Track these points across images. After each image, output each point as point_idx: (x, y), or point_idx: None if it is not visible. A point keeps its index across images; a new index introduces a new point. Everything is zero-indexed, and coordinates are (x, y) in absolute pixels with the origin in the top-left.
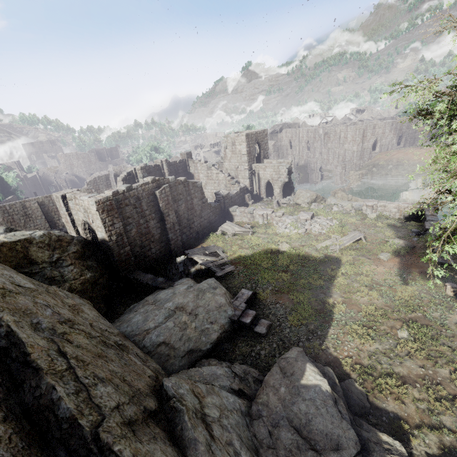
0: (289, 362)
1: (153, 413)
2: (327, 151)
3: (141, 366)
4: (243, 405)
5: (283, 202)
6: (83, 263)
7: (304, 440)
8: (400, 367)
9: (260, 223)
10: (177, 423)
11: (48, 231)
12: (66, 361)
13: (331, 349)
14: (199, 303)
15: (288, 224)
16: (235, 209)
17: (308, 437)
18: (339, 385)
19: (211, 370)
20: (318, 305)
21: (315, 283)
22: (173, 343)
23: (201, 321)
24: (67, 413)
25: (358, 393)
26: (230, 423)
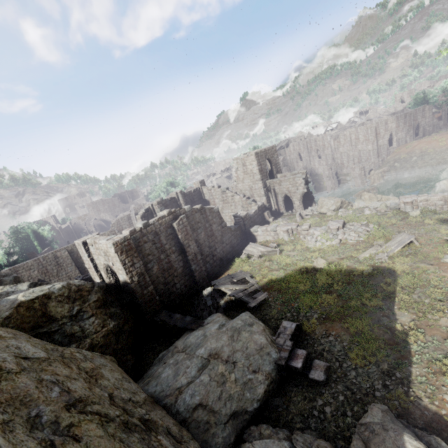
0: (374, 431)
1: None
2: (340, 156)
3: None
4: None
5: (305, 214)
6: (106, 312)
7: None
8: None
9: (286, 240)
10: None
11: (68, 282)
12: None
13: (424, 400)
14: (235, 347)
15: (317, 237)
16: (257, 229)
17: None
18: None
19: (266, 447)
20: (384, 334)
21: (371, 304)
22: (211, 404)
23: (241, 371)
24: None
25: None
26: None
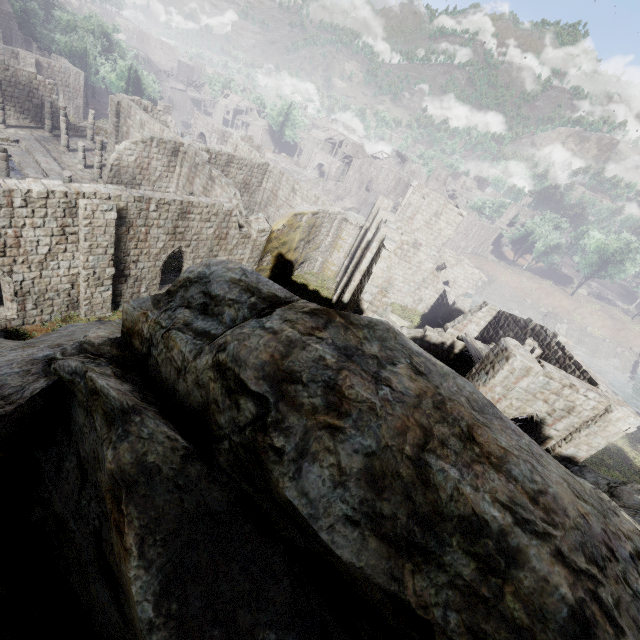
0: None
1: None
2: None
3: None
4: None
5: None
6: None
7: None
8: None
9: None
10: None
11: None
12: None
13: None
14: None
15: None
16: None
17: None
18: None
19: None
20: None
21: None
22: None
23: None
24: None
25: None
26: None
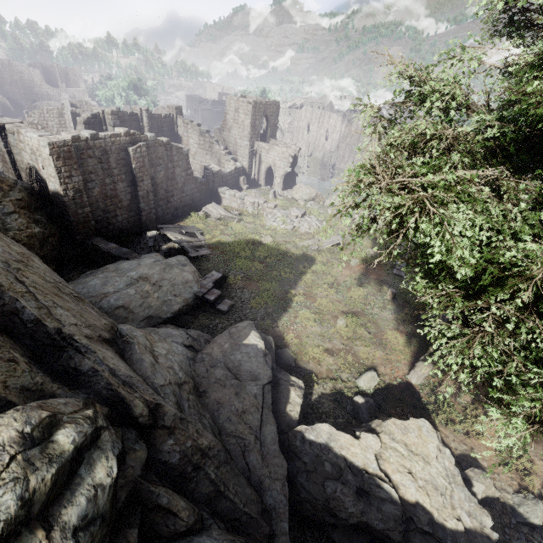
0: (238, 329)
1: (107, 341)
2: (344, 147)
3: (97, 316)
4: (190, 354)
5: (281, 194)
6: (30, 215)
7: (232, 374)
8: (328, 343)
9: (250, 212)
10: (128, 350)
11: None
12: (25, 287)
13: (280, 328)
14: (165, 276)
15: (277, 218)
16: (225, 191)
17: (236, 373)
18: (274, 348)
19: (167, 331)
20: (281, 295)
21: (285, 276)
22: (132, 308)
23: (164, 293)
24: (32, 317)
25: (289, 357)
26: (175, 359)
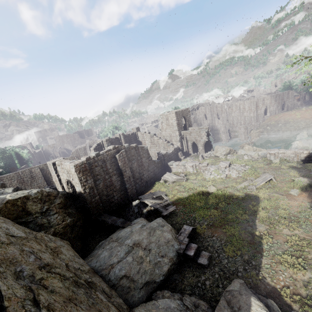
0: (234, 295)
1: None
2: (232, 118)
3: (106, 303)
4: None
5: (205, 156)
6: (65, 211)
7: None
8: None
9: (191, 172)
10: None
11: (41, 189)
12: (38, 311)
13: (268, 279)
14: (151, 240)
15: (212, 171)
16: (172, 163)
17: None
18: None
19: (166, 304)
20: (247, 237)
21: (241, 218)
22: (132, 275)
23: (153, 255)
24: None
25: None
26: None
